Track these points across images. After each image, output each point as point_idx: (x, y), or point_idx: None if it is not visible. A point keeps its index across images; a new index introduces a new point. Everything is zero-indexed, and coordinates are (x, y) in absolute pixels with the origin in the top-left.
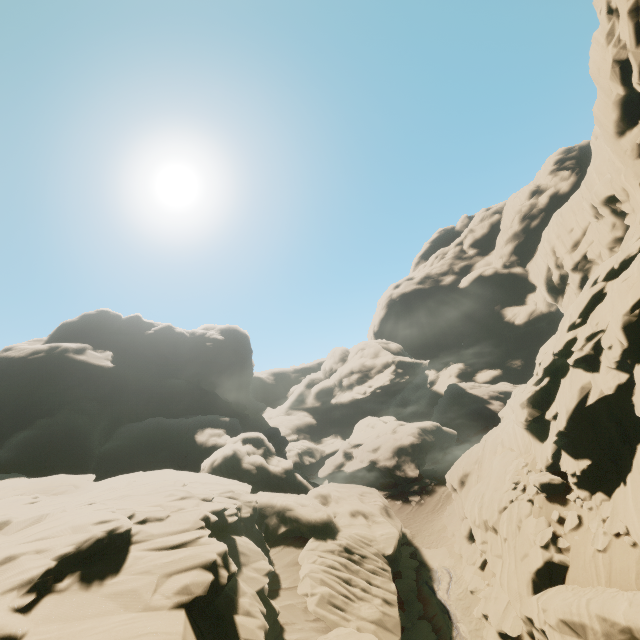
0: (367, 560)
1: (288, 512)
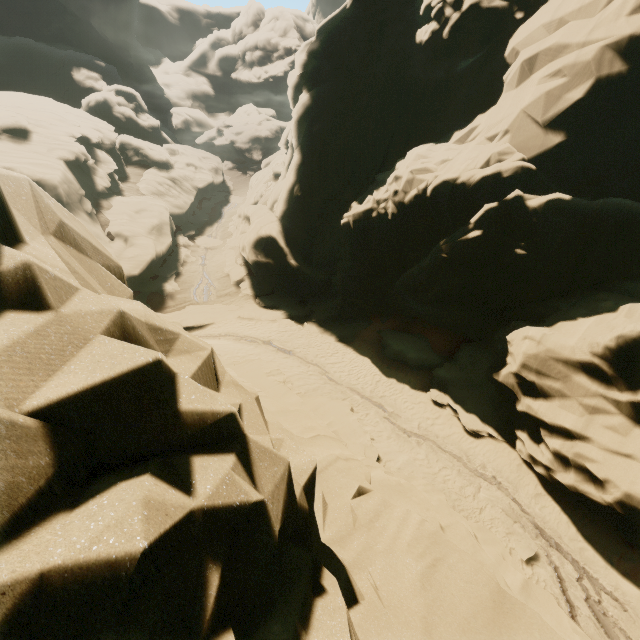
0: (183, 185)
1: (141, 151)
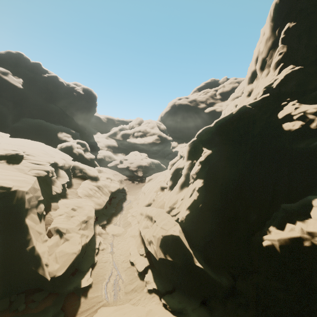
0: (104, 190)
1: (83, 170)
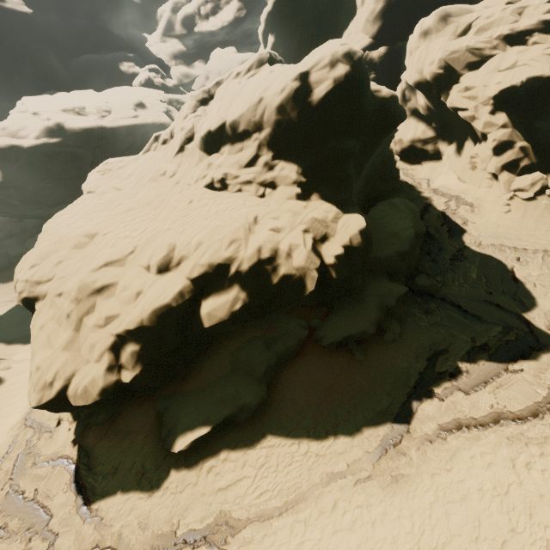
0: None
1: (180, 101)
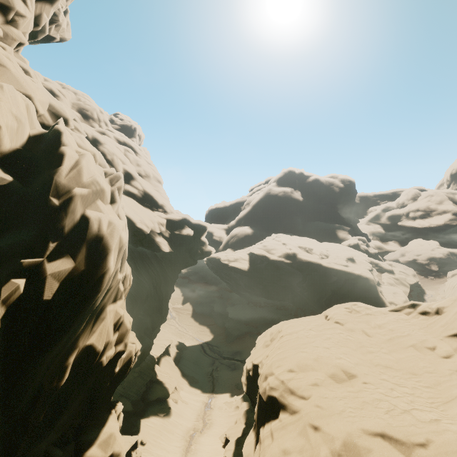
0: (402, 282)
1: (378, 264)
